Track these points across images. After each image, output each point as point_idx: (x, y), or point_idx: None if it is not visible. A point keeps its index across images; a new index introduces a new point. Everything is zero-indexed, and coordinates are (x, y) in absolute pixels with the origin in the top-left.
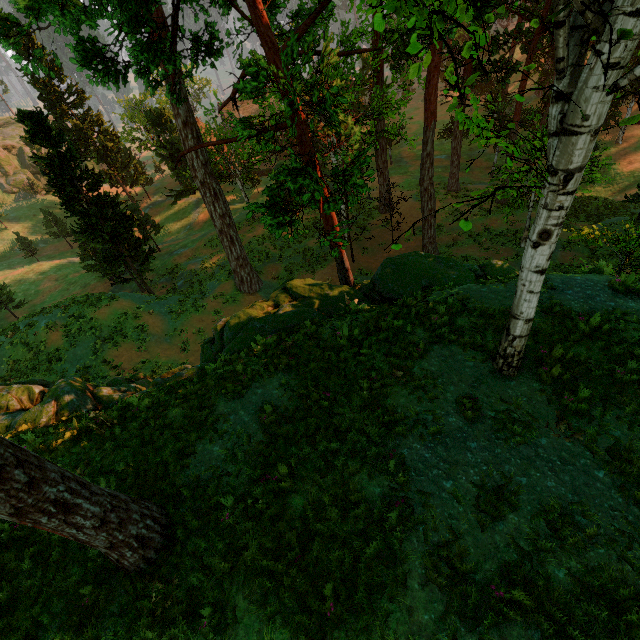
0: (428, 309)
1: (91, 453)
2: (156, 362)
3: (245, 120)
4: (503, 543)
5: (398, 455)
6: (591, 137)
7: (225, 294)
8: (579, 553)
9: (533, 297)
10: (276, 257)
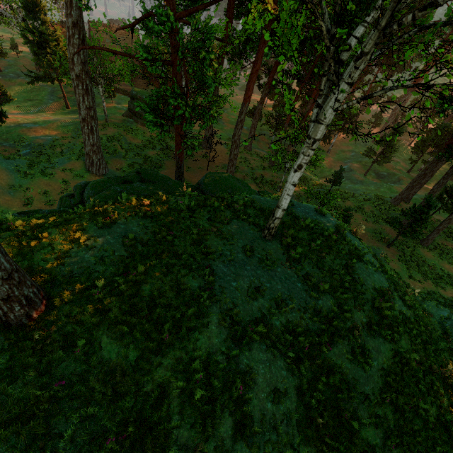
0: (234, 201)
1: None
2: None
3: (144, 47)
4: (256, 310)
5: (211, 267)
6: (325, 127)
7: (74, 170)
8: (286, 315)
9: (288, 198)
10: (122, 155)
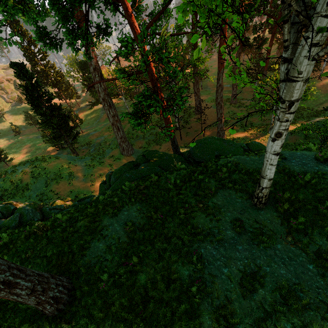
0: (217, 169)
1: (35, 245)
2: (77, 191)
3: (122, 69)
4: (256, 306)
5: (198, 253)
6: (303, 83)
7: (114, 156)
8: (299, 314)
9: (272, 167)
10: (141, 137)
